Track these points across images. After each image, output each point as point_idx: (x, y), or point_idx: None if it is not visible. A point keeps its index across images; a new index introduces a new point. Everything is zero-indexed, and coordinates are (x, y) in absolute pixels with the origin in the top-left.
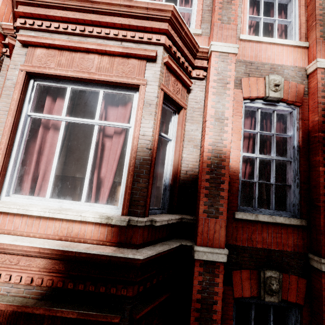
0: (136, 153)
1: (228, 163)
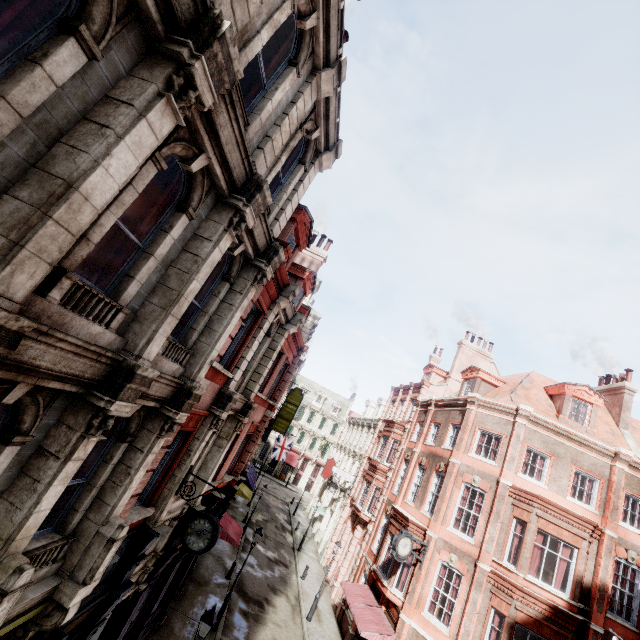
0: (577, 577)
1: (607, 590)
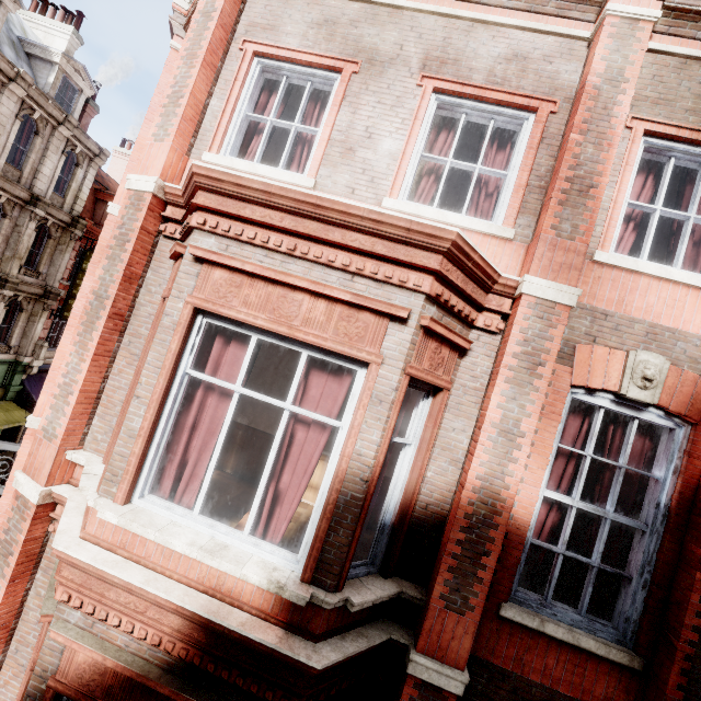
0: (342, 483)
1: (505, 520)
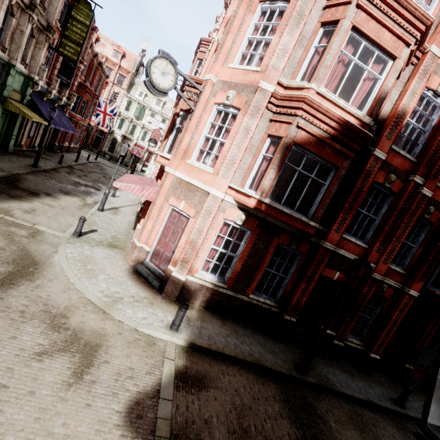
0: (381, 93)
1: (405, 117)
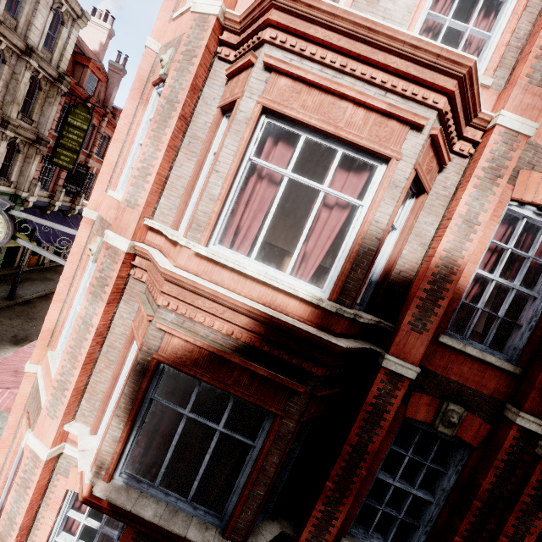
0: (363, 240)
1: (458, 278)
